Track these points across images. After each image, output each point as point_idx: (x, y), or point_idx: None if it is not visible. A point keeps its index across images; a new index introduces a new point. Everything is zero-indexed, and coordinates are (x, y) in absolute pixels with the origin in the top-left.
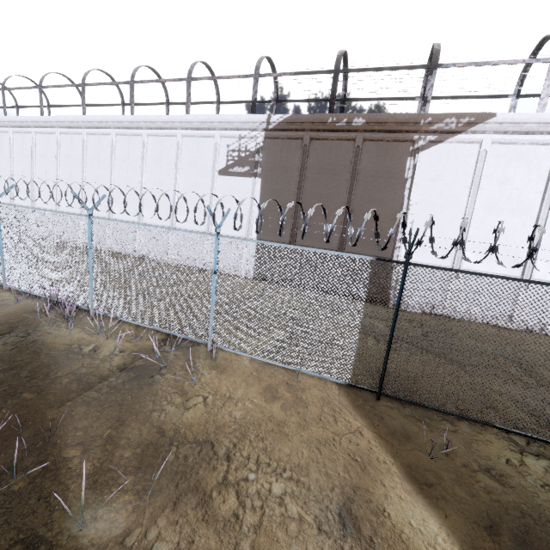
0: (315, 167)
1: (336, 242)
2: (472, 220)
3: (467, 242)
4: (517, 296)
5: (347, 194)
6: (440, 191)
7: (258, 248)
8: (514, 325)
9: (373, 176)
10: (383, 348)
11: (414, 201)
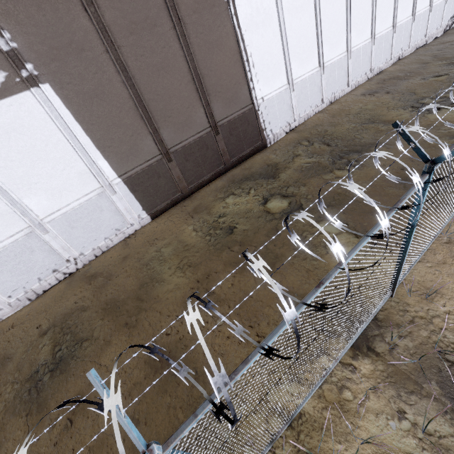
0: (121, 23)
1: (204, 118)
2: (286, 29)
3: (289, 54)
4: (321, 83)
5: (185, 50)
6: (256, 6)
7: (130, 186)
8: (325, 104)
9: (196, 11)
10: (358, 170)
11: (243, 29)
